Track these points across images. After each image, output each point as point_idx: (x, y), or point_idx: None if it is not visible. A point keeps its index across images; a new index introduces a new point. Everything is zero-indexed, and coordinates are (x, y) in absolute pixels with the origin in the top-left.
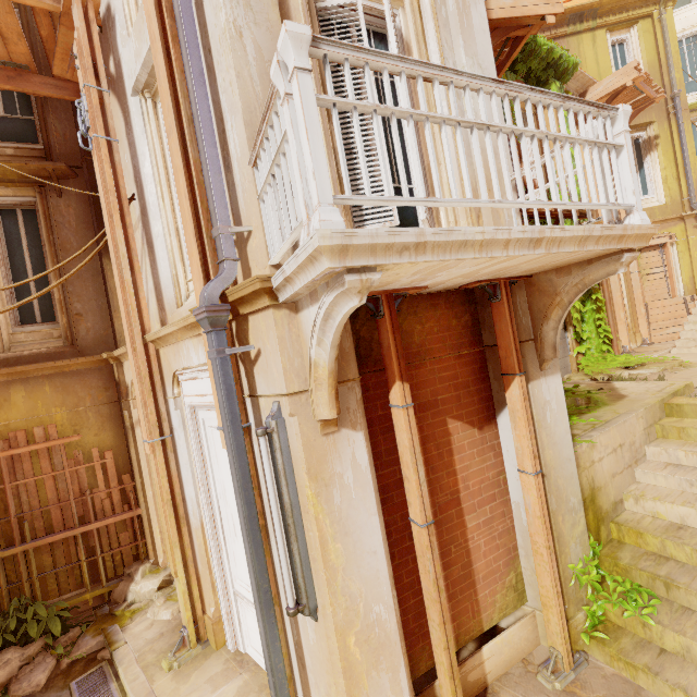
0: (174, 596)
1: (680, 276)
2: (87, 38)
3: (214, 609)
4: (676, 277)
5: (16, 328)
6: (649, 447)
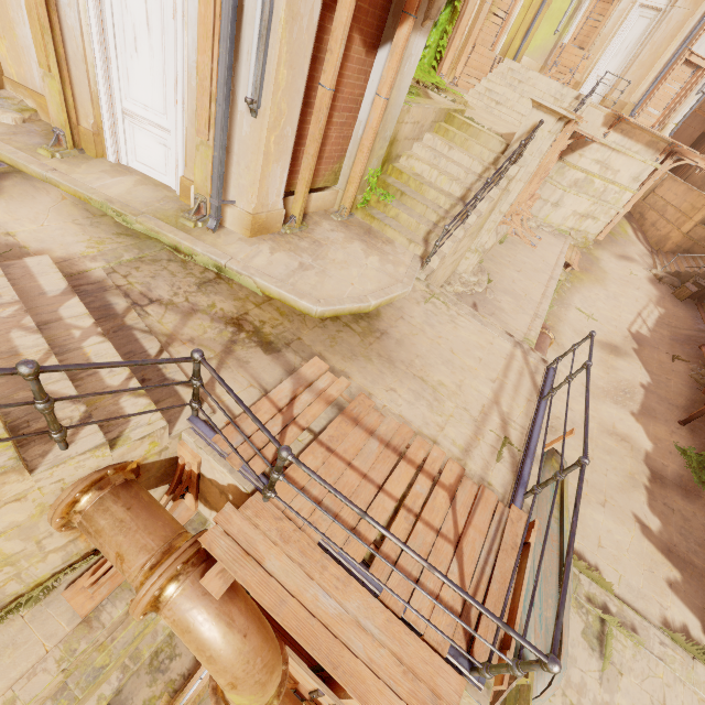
0: (6, 106)
1: (508, 32)
2: None
3: (93, 122)
4: (506, 32)
5: None
6: (428, 134)
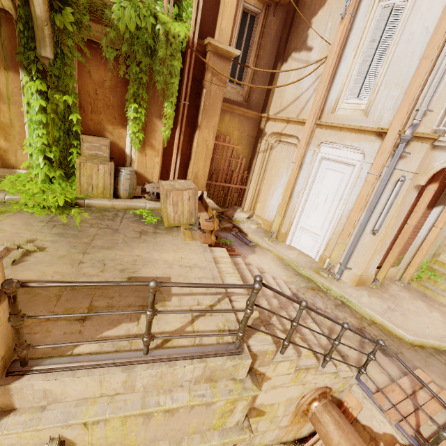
0: (253, 222)
1: None
2: None
3: (286, 230)
4: None
5: (229, 83)
6: None
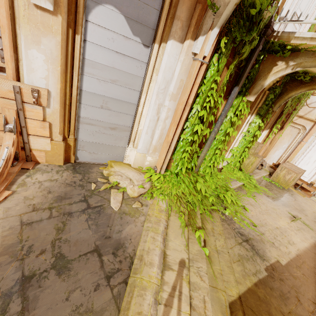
0: None
1: None
2: None
3: None
4: None
5: None
6: None
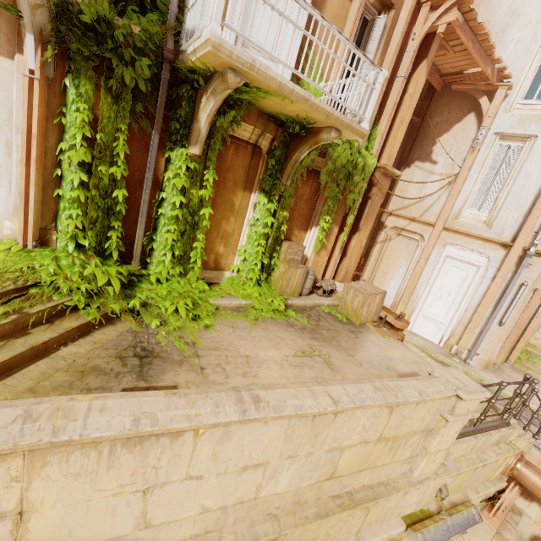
0: None
1: None
2: (484, 89)
3: (407, 317)
4: None
5: None
6: None
